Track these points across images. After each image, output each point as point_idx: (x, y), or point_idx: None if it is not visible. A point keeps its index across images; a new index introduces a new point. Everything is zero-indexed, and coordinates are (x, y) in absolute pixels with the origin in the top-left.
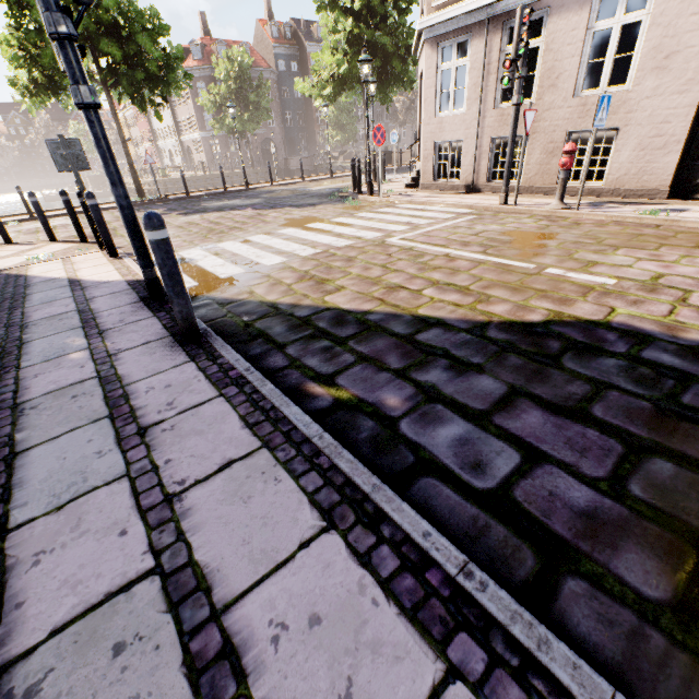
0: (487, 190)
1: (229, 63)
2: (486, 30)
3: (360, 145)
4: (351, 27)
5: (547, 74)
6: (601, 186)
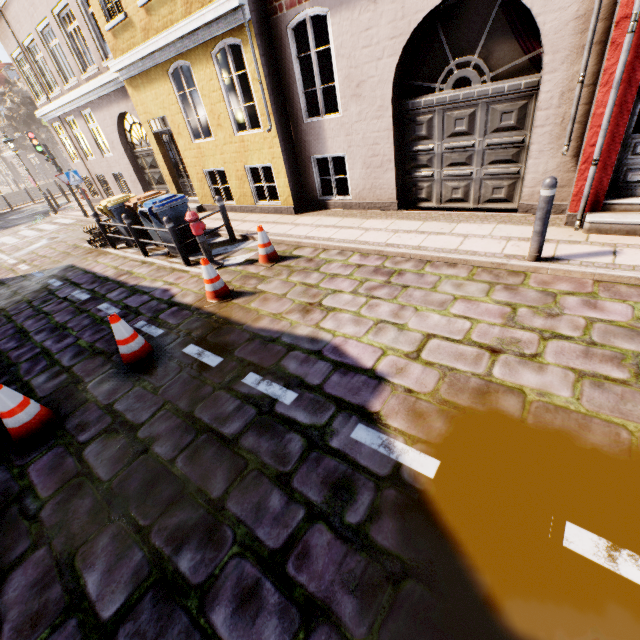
0: None
1: (13, 92)
2: (61, 122)
3: None
4: None
5: (91, 146)
6: None
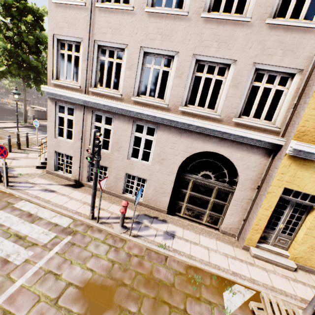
0: (87, 186)
1: None
2: (83, 110)
3: (33, 92)
4: (10, 49)
5: (115, 144)
6: (141, 200)
